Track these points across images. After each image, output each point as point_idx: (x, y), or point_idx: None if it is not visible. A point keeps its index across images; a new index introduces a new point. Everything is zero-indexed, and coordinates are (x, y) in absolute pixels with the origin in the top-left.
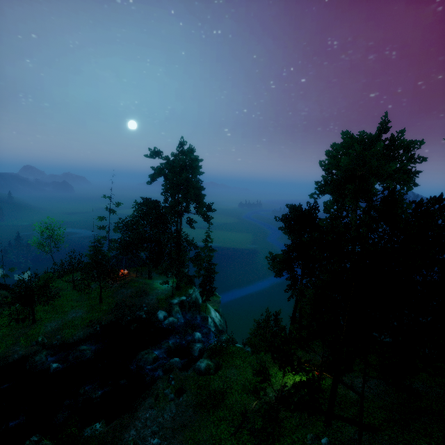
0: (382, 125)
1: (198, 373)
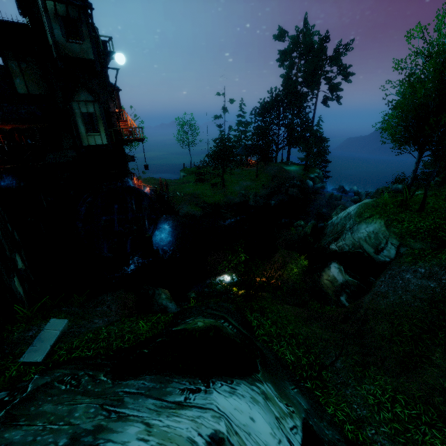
0: None
1: (396, 192)
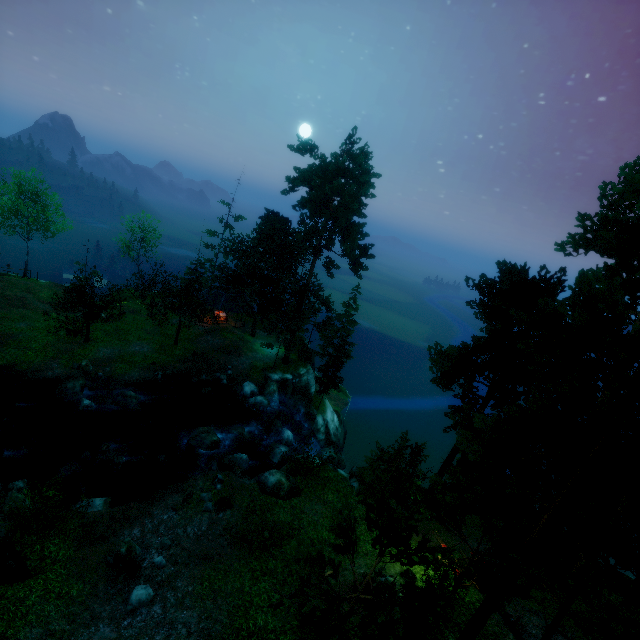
0: None
1: (261, 488)
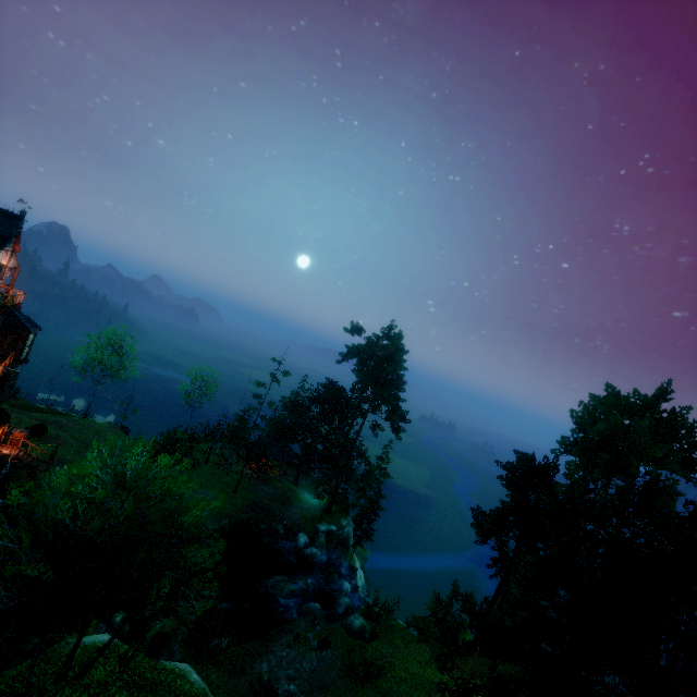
0: (662, 391)
1: (348, 631)
